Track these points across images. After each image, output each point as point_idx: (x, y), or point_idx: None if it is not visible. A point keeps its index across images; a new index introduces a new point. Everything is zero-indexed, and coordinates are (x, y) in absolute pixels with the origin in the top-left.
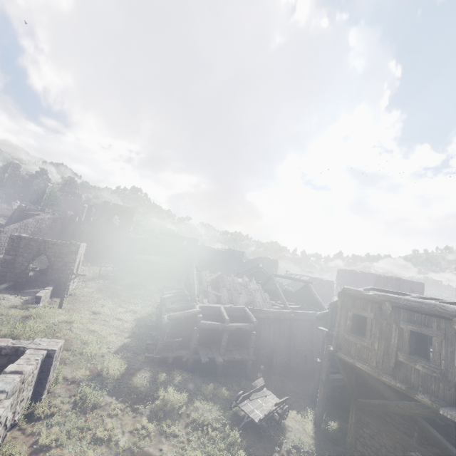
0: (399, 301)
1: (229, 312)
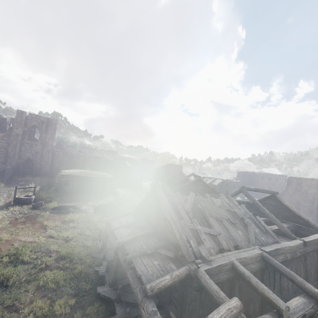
0: None
1: (245, 267)
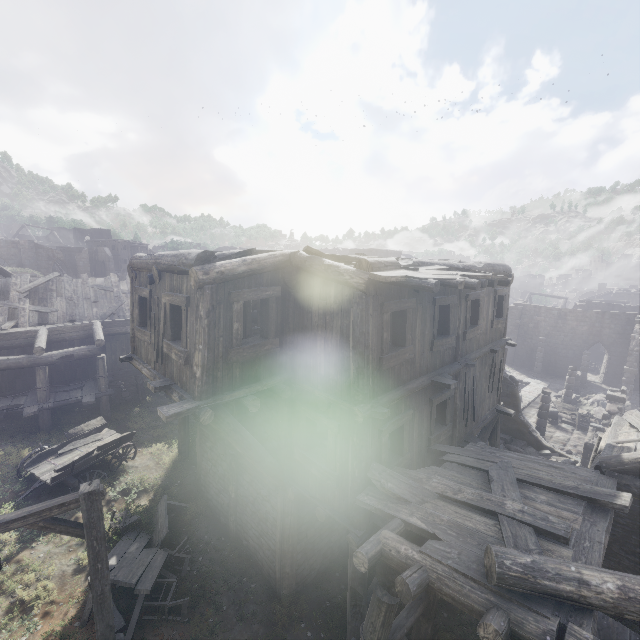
0: (161, 261)
1: (61, 335)
